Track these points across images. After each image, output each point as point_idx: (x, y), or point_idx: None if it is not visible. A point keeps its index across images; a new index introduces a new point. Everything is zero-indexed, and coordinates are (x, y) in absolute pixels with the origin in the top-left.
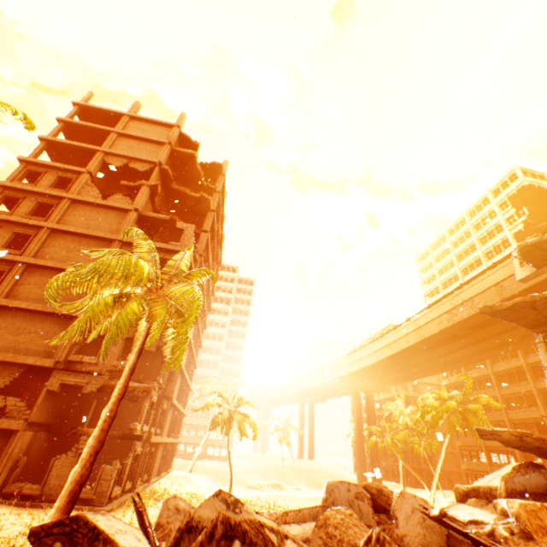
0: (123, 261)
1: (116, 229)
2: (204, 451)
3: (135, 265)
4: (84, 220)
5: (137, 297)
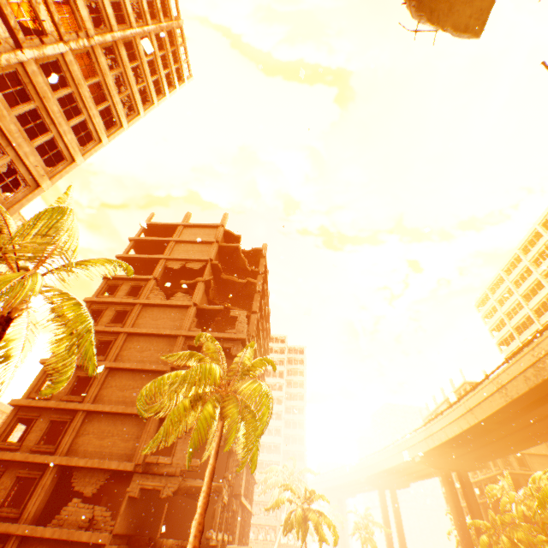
0: (200, 368)
1: (179, 325)
2: None
3: (209, 370)
4: (152, 321)
5: (210, 397)
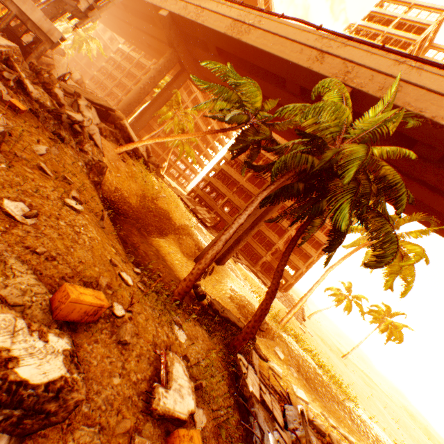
0: None
1: None
2: None
3: None
4: None
5: None
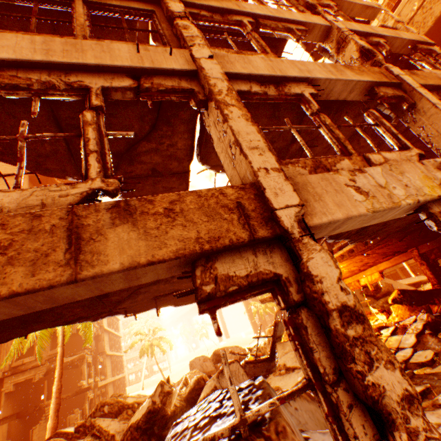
0: None
1: None
2: (151, 370)
3: None
4: None
5: None
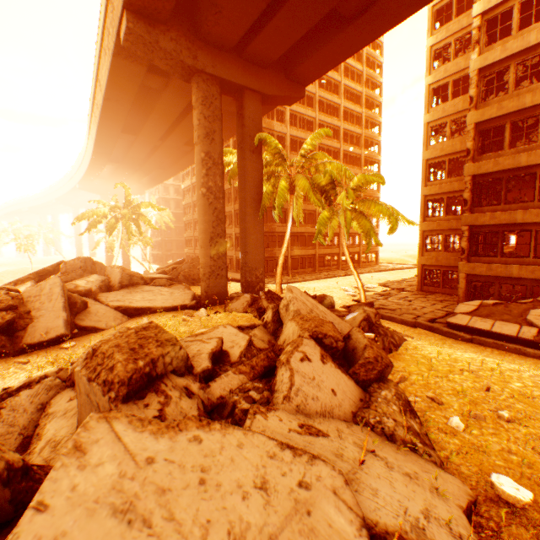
0: None
1: None
2: None
3: None
4: None
5: None
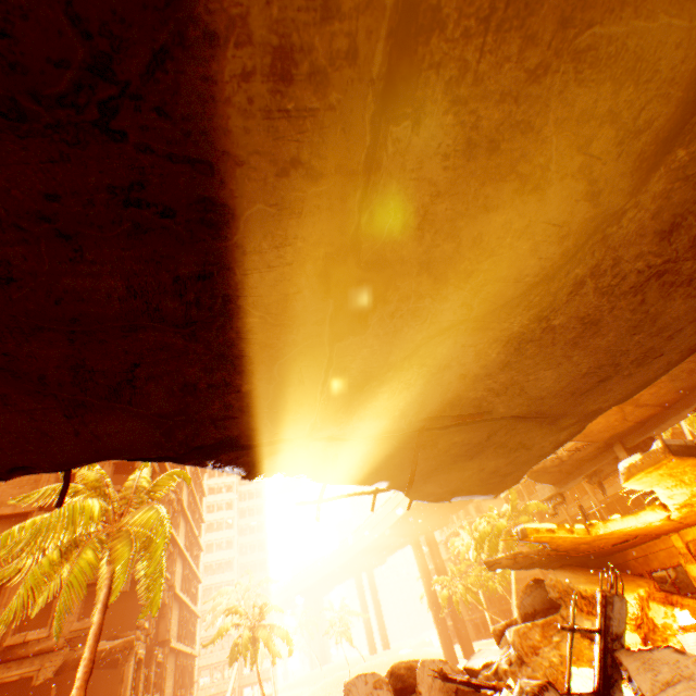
0: (66, 511)
1: None
2: None
3: (82, 509)
4: None
5: (90, 541)
